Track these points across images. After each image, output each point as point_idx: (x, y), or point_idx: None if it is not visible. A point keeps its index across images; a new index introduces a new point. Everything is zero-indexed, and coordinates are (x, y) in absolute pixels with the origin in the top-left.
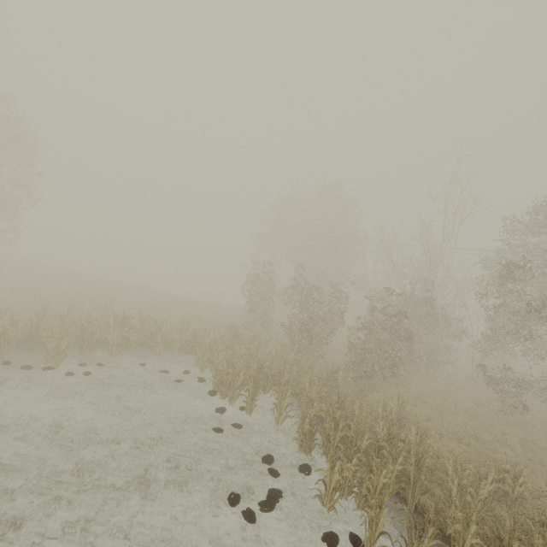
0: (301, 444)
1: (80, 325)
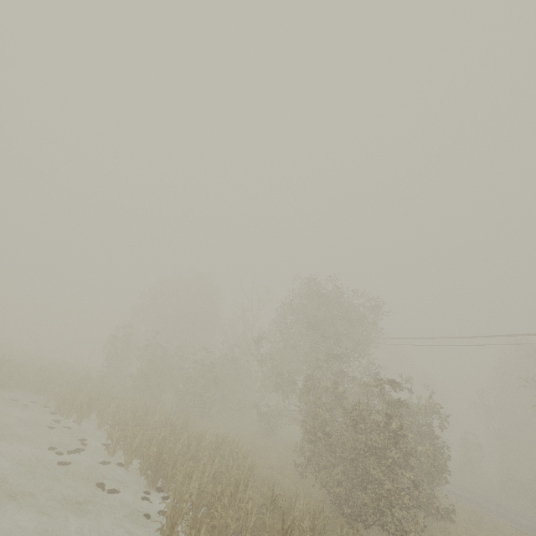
0: (110, 434)
1: None
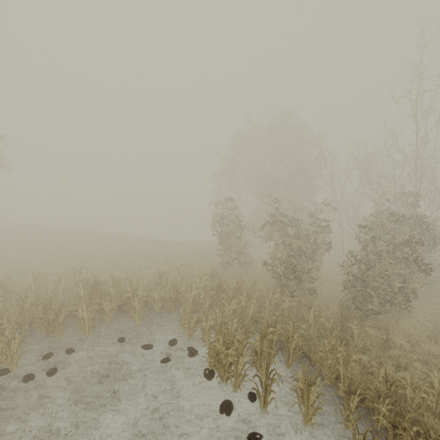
0: None
1: (41, 305)
